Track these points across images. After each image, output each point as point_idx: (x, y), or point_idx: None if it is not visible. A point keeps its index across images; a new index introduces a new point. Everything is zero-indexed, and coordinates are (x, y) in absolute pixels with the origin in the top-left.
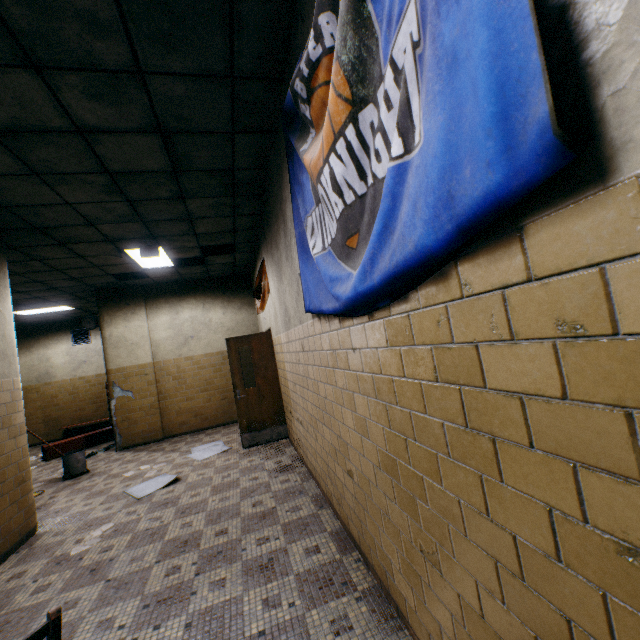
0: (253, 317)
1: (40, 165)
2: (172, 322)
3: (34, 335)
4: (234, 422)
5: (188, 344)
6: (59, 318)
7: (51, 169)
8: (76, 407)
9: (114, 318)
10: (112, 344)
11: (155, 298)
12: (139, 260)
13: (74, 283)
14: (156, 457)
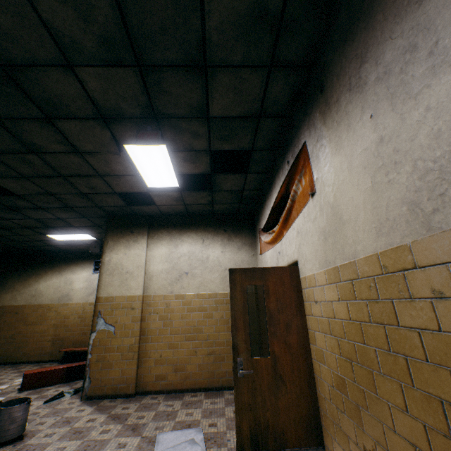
0: (253, 259)
1: None
2: (169, 254)
3: (67, 261)
4: (219, 388)
5: (181, 280)
6: (87, 248)
7: None
8: (80, 330)
9: (116, 244)
10: (108, 270)
11: (158, 229)
12: (142, 170)
13: (85, 202)
14: (108, 437)
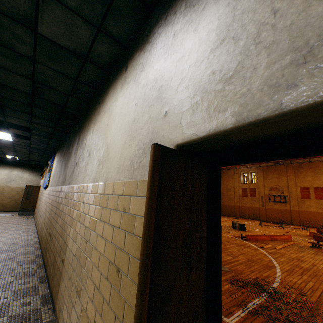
0: (39, 179)
1: (2, 147)
2: (8, 173)
3: None
4: (17, 211)
5: (11, 182)
6: None
7: (4, 148)
8: None
9: None
10: None
11: (5, 164)
12: (8, 156)
13: None
14: None
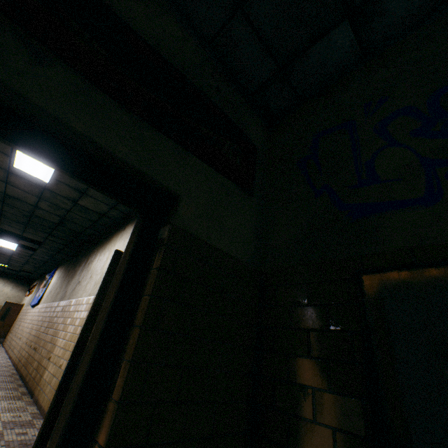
0: (23, 296)
1: None
2: None
3: None
4: None
5: None
6: None
7: None
8: None
9: None
10: None
11: None
12: None
13: None
14: None
